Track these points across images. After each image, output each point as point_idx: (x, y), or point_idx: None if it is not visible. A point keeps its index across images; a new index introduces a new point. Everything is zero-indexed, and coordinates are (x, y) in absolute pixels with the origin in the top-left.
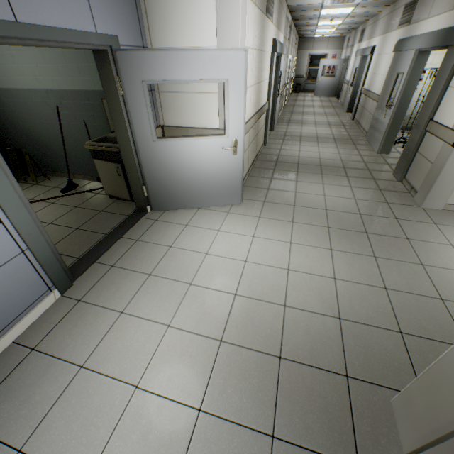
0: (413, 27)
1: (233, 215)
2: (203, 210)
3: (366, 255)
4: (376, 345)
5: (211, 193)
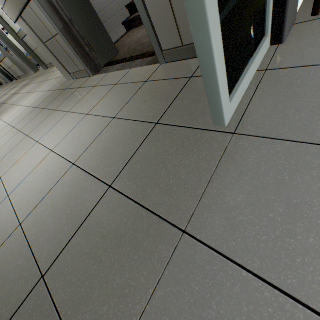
0: None
1: None
2: None
3: (48, 82)
4: (60, 82)
5: None
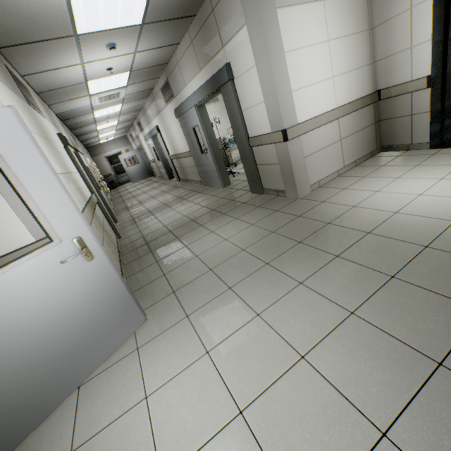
0: (179, 97)
1: (148, 346)
2: (90, 382)
3: (331, 261)
4: None
5: (87, 343)
